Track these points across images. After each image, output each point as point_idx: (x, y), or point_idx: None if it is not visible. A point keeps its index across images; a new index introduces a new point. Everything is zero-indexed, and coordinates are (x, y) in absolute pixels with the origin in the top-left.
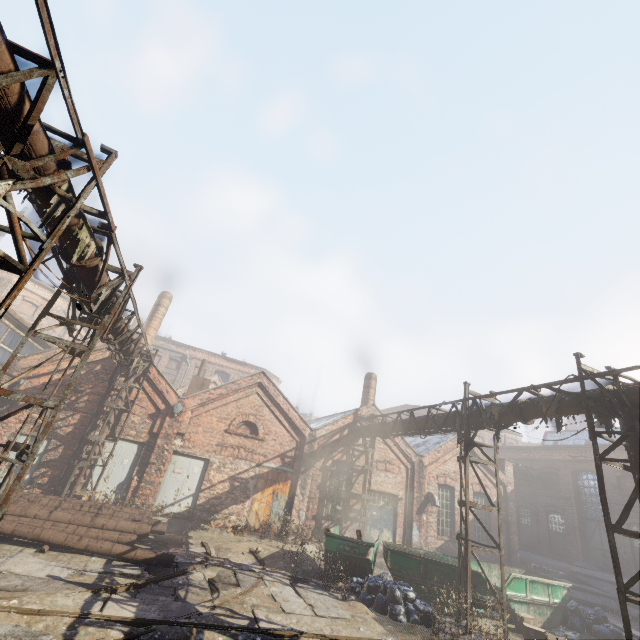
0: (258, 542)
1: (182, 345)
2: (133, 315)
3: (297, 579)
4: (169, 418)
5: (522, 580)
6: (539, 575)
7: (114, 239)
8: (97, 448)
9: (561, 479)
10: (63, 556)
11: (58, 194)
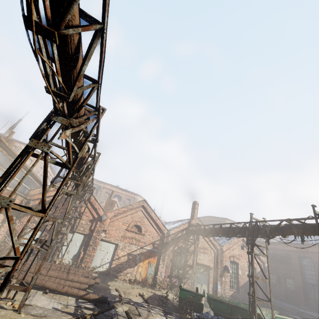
0: (142, 289)
1: (99, 181)
2: (92, 174)
3: (166, 312)
4: (99, 222)
5: (280, 318)
6: (287, 315)
7: (96, 145)
8: (65, 236)
9: (292, 260)
10: (56, 296)
11: (83, 130)
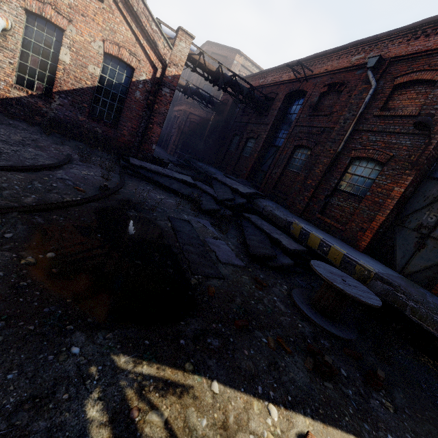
0: None
1: None
2: None
3: None
4: None
5: None
6: None
7: None
8: None
9: (274, 104)
10: None
11: None
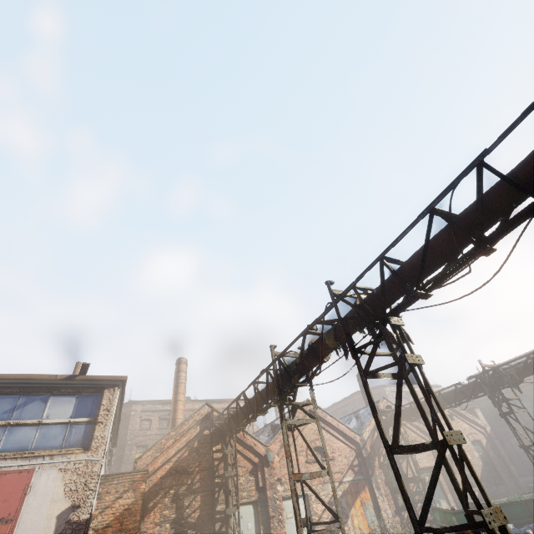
0: None
1: (167, 402)
2: None
3: None
4: (266, 468)
5: None
6: None
7: None
8: (231, 521)
9: (505, 409)
10: None
11: None
